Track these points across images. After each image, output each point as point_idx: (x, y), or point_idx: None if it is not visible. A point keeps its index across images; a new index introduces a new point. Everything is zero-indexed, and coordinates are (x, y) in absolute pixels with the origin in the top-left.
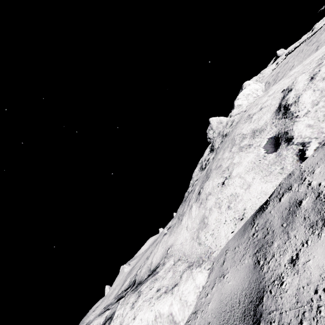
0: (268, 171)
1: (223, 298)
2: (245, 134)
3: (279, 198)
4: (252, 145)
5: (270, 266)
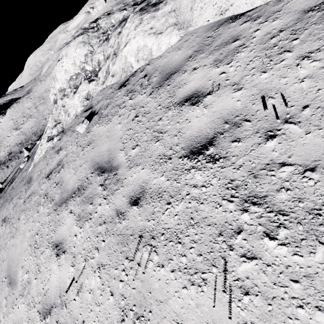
0: None
1: (169, 61)
2: None
3: (245, 21)
4: None
5: (189, 64)
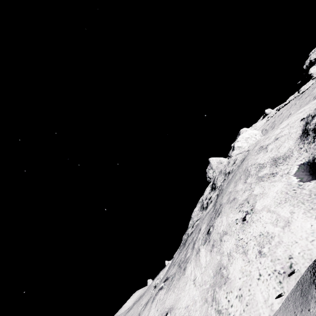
0: (314, 202)
1: None
2: (263, 164)
3: None
4: (276, 173)
5: None
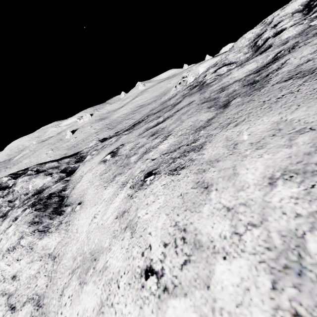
0: None
1: None
2: None
3: None
4: None
5: None
